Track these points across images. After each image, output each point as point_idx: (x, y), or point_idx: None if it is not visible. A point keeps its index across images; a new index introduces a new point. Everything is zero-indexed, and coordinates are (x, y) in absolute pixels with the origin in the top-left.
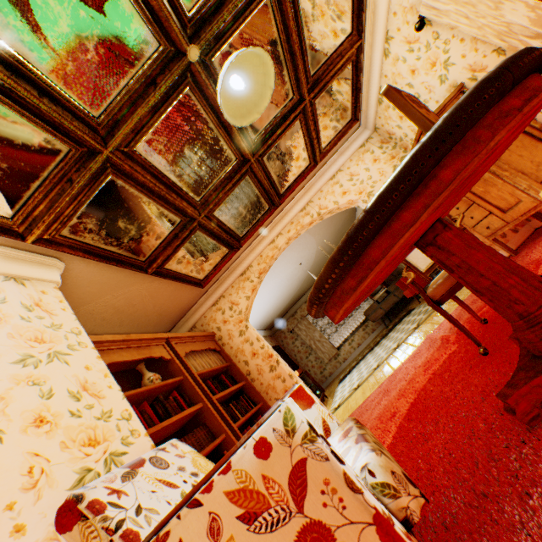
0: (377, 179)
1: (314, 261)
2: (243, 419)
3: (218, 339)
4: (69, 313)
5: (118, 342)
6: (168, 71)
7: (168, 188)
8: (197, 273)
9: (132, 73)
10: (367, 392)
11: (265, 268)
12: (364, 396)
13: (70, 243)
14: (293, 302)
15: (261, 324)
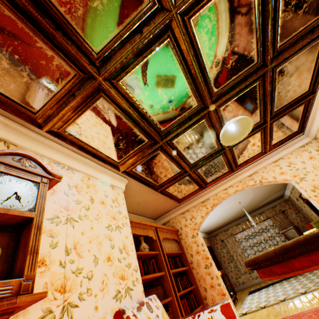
0: (310, 170)
1: (249, 202)
2: (183, 292)
3: (179, 234)
4: (125, 206)
5: (136, 223)
6: (198, 114)
7: (180, 157)
8: (179, 195)
9: (182, 115)
10: (270, 316)
11: (217, 203)
12: (268, 318)
13: (133, 174)
14: (227, 222)
15: (203, 229)
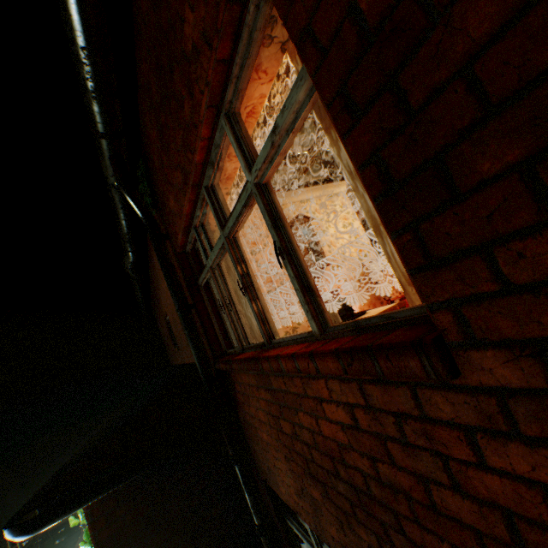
0: None
1: None
2: None
3: None
4: (350, 206)
5: None
6: None
7: None
8: None
9: None
10: None
11: None
12: None
13: None
14: None
15: None
